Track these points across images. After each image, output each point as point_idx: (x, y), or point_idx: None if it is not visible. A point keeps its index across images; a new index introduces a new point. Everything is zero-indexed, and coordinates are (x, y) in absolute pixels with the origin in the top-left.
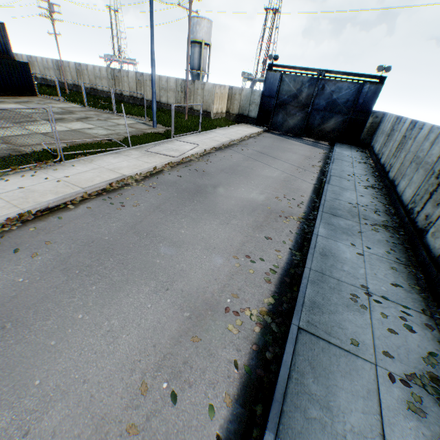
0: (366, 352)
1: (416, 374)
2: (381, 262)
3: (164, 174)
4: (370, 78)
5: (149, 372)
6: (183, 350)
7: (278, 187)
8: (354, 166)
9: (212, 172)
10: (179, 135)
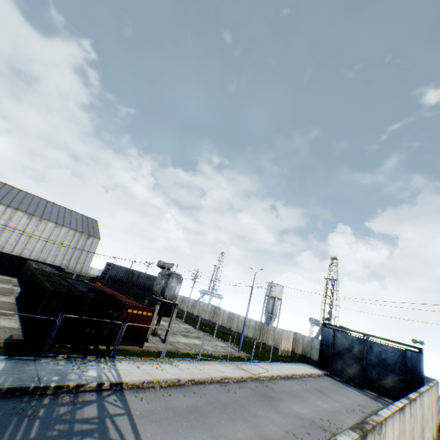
0: None
1: None
2: None
3: (248, 382)
4: (409, 346)
5: None
6: None
7: (324, 413)
8: None
9: (277, 389)
10: (255, 360)
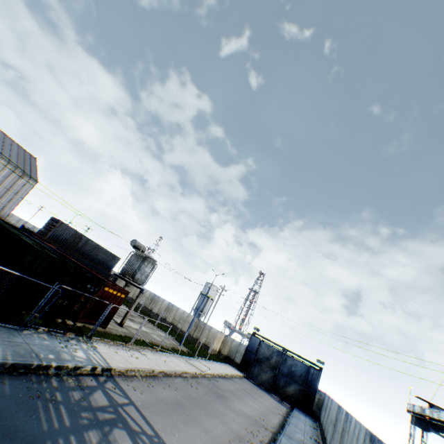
0: None
1: None
2: None
3: (200, 378)
4: (314, 364)
5: (230, 439)
6: (237, 440)
7: (259, 413)
8: (306, 424)
9: (222, 388)
10: (197, 357)
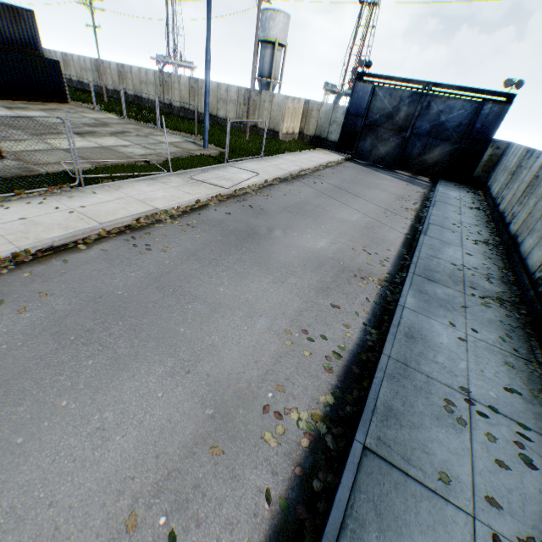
0: (460, 494)
1: (536, 538)
2: (492, 354)
3: (209, 210)
4: (494, 95)
5: (143, 498)
6: (196, 466)
7: (357, 235)
8: (462, 212)
9: (271, 210)
10: (234, 160)
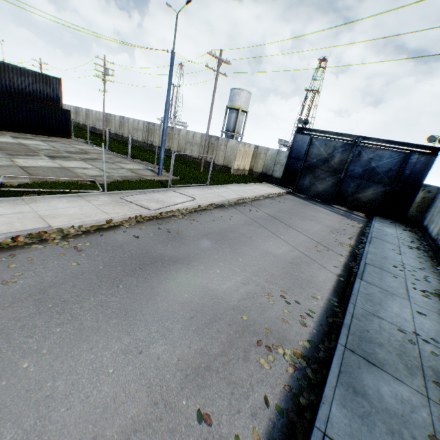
0: None
1: None
2: None
3: (116, 232)
4: (419, 147)
5: None
6: None
7: (278, 273)
8: (401, 251)
9: (189, 235)
10: (178, 186)
